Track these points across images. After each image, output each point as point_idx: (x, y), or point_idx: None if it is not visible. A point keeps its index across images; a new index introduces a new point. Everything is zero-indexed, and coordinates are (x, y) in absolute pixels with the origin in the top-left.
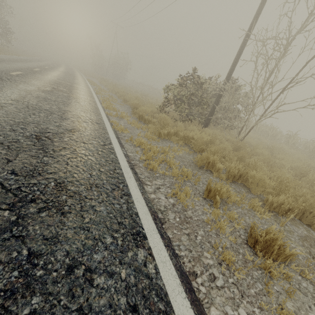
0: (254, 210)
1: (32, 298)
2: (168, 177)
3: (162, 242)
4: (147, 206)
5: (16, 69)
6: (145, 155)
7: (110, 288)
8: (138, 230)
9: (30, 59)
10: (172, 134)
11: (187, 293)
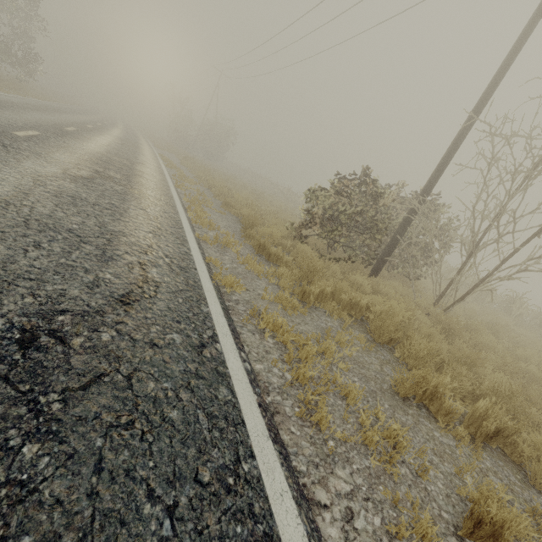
0: None
1: None
2: (355, 450)
3: None
4: None
5: (31, 124)
6: (293, 370)
7: None
8: None
9: (62, 108)
10: (327, 295)
11: None
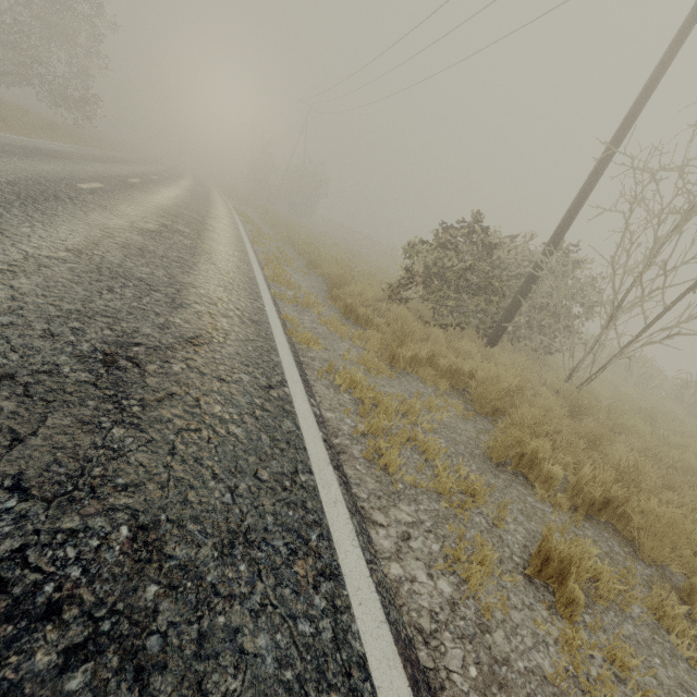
0: (667, 631)
1: None
2: (426, 495)
3: None
4: (389, 625)
5: (93, 176)
6: (367, 421)
7: None
8: None
9: (124, 158)
10: (422, 361)
11: None
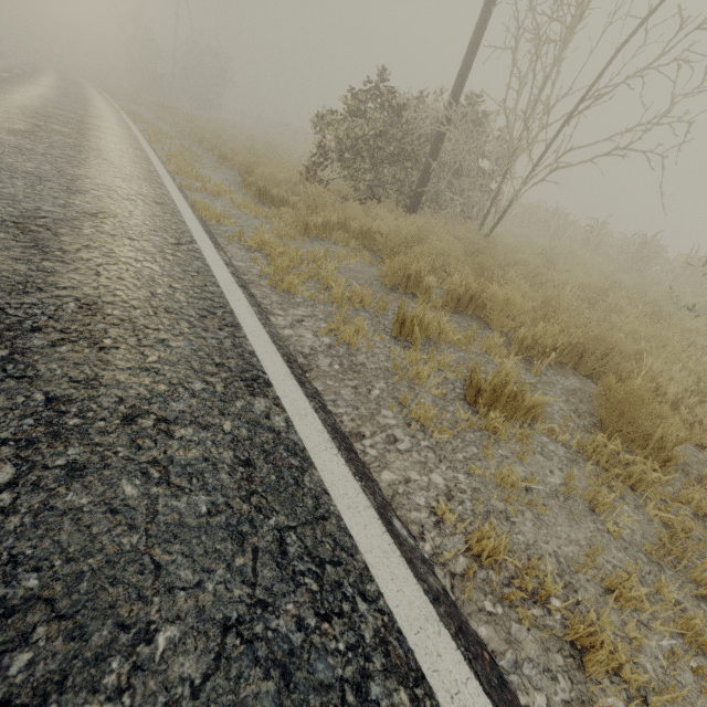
0: (489, 355)
1: (67, 448)
2: (322, 304)
3: (302, 391)
4: (274, 344)
5: None
6: (273, 264)
7: (205, 441)
8: (254, 374)
9: None
10: (335, 227)
11: (341, 451)
